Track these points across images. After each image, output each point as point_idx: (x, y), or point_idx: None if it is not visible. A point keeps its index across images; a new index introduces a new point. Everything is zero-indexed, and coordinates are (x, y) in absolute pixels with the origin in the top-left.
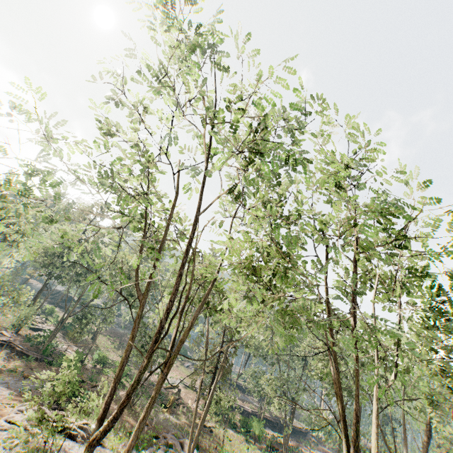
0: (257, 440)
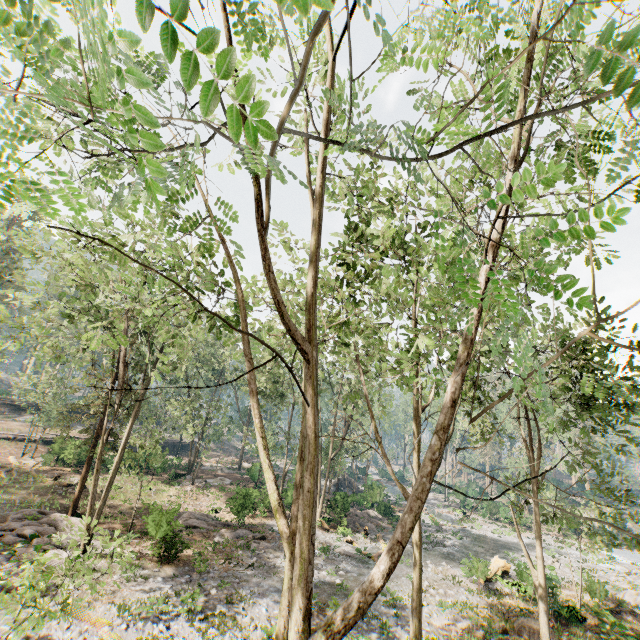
0: (151, 474)
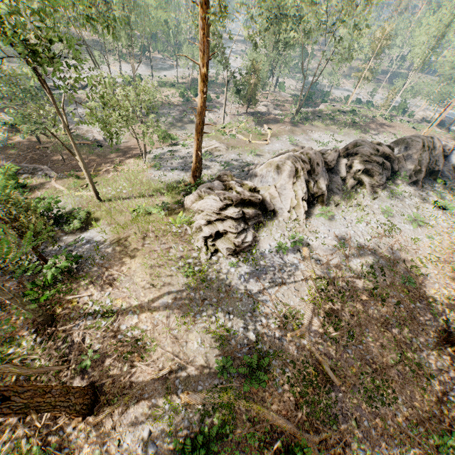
0: None
